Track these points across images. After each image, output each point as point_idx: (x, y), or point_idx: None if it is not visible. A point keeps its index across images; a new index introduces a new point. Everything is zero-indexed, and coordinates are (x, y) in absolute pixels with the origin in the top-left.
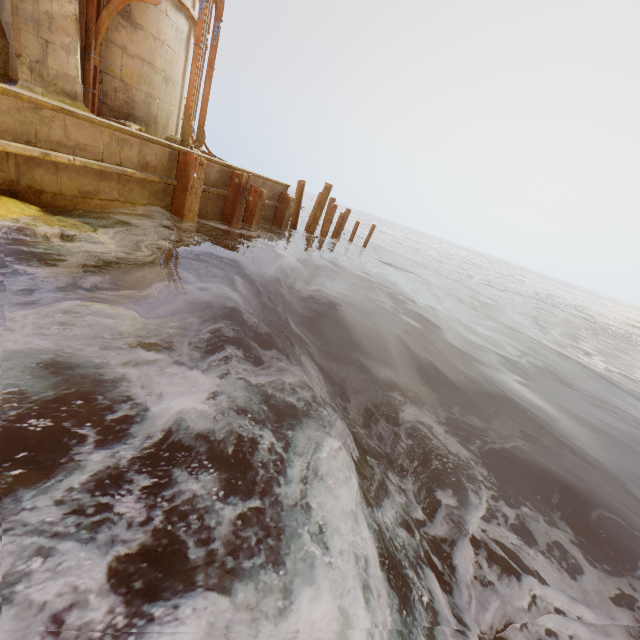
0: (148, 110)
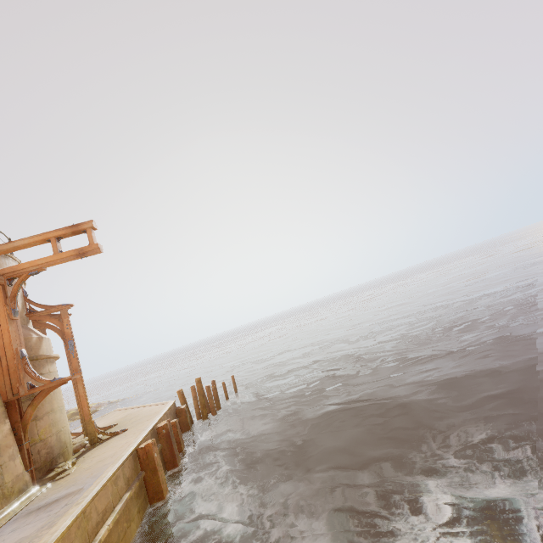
0: (60, 443)
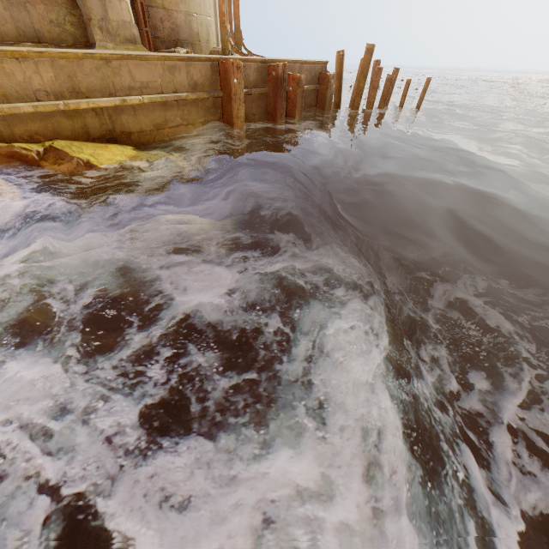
0: (190, 29)
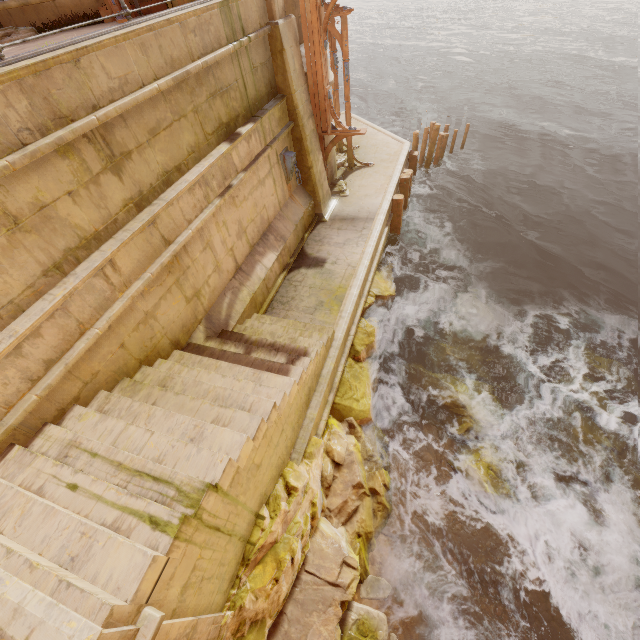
0: (334, 163)
